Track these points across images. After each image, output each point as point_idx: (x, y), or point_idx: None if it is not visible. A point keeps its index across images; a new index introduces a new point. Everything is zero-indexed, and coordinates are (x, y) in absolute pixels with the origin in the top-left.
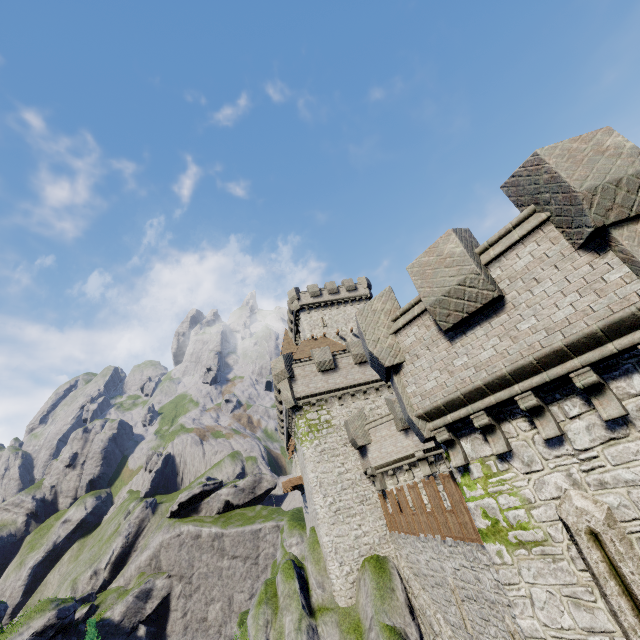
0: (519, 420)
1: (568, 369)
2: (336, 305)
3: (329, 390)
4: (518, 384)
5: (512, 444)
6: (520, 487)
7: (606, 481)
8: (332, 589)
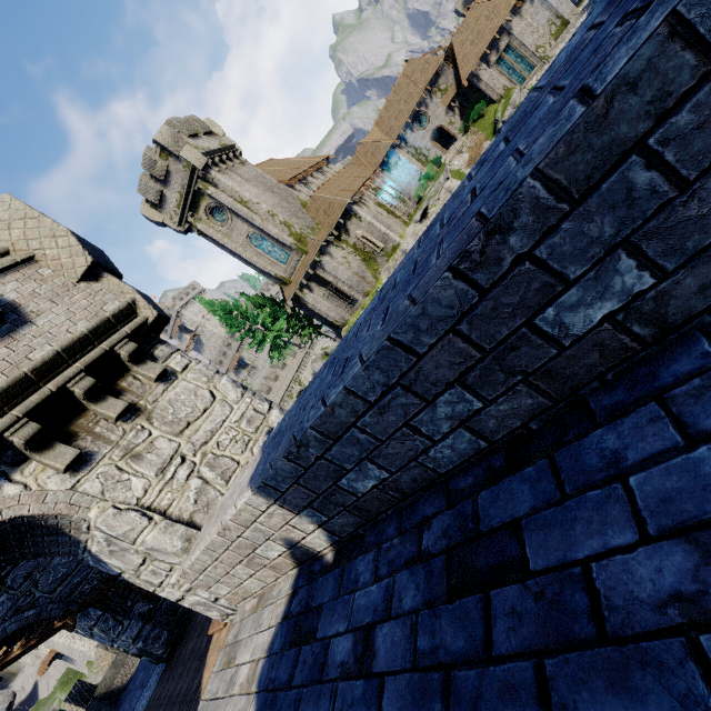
0: None
1: None
2: None
3: None
4: None
5: None
6: None
7: None
8: None
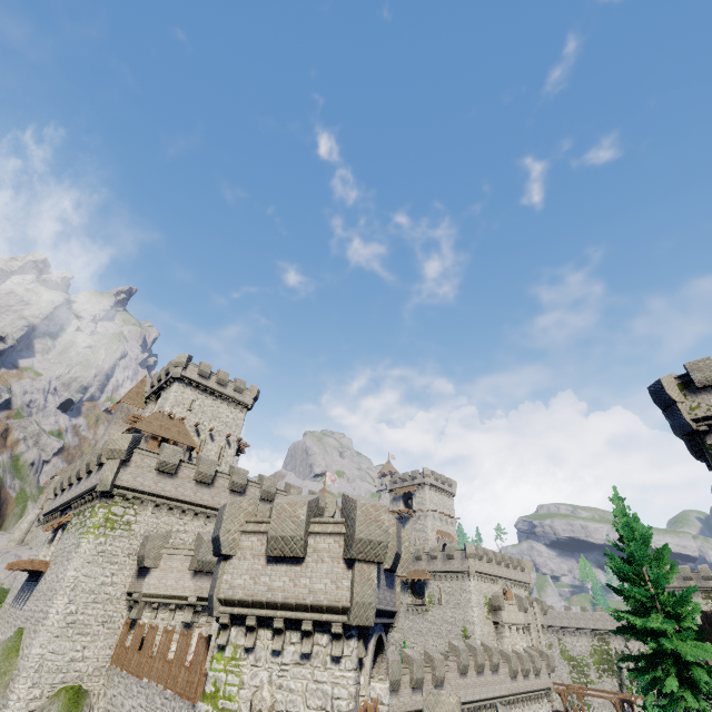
0: (269, 631)
1: (304, 617)
2: (215, 396)
3: (153, 493)
4: (281, 611)
5: (257, 644)
6: (245, 672)
7: (283, 685)
8: (1, 711)
